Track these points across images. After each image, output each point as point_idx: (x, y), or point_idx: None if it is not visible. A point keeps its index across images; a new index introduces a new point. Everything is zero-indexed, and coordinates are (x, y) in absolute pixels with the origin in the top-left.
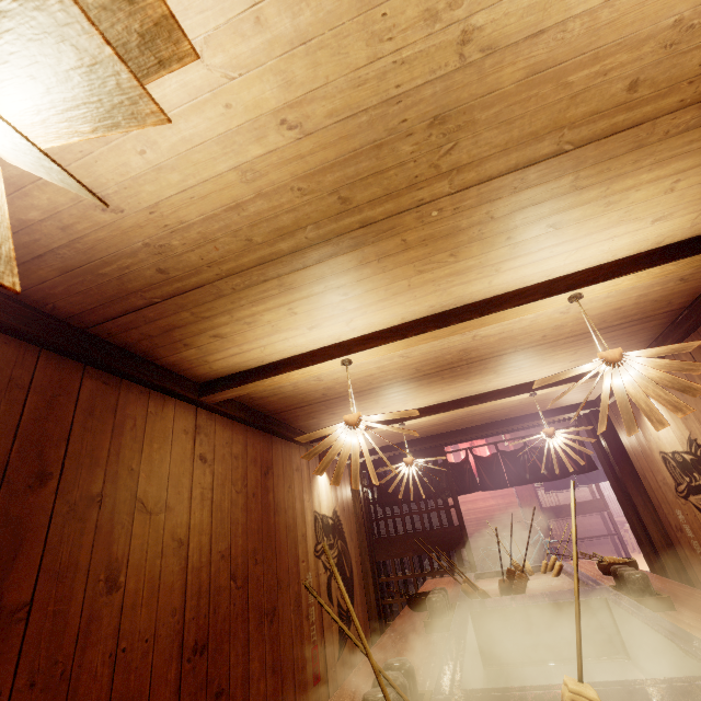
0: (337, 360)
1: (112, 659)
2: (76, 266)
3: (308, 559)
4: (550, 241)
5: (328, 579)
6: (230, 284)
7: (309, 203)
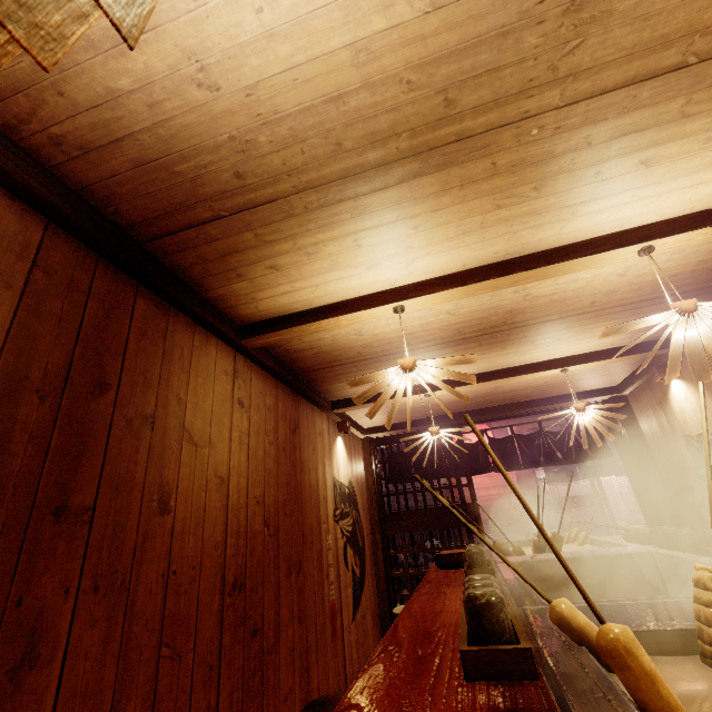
0: (390, 307)
1: (164, 579)
2: (151, 159)
3: (328, 521)
4: (636, 182)
5: (344, 545)
6: (304, 201)
7: (413, 102)
